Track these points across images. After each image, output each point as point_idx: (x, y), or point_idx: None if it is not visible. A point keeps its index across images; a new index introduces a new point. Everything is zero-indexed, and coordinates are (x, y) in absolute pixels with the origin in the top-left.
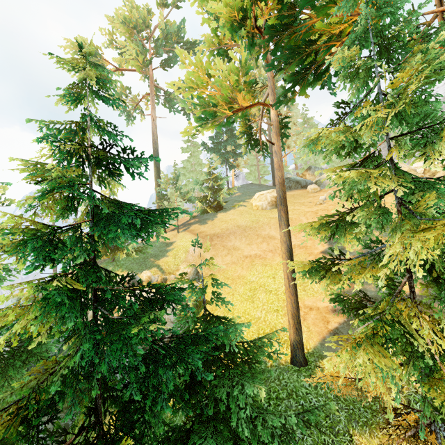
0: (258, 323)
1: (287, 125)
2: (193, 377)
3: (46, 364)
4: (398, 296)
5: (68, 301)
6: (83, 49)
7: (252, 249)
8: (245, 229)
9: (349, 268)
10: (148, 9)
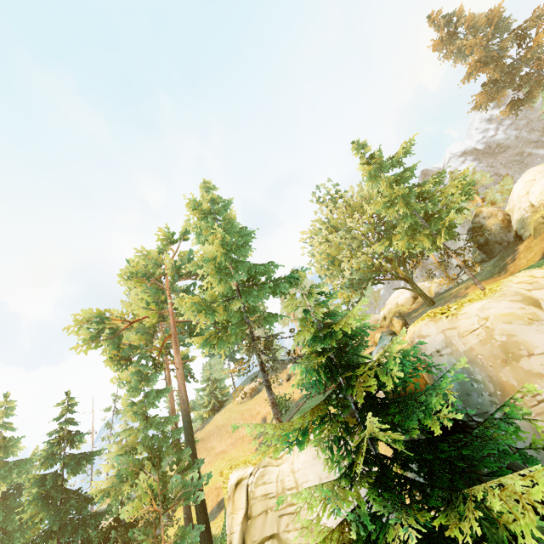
0: None
1: None
2: (107, 541)
3: (37, 530)
4: (156, 470)
5: (41, 499)
6: (67, 394)
7: (221, 446)
8: (220, 427)
9: None
10: None
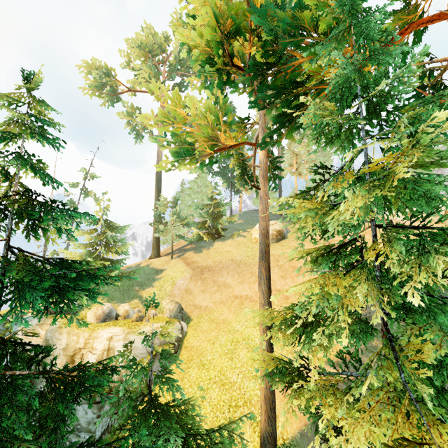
0: (232, 390)
1: (279, 166)
2: None
3: None
4: None
5: None
6: (27, 81)
7: (244, 289)
8: (239, 264)
9: (317, 388)
10: (167, 35)
